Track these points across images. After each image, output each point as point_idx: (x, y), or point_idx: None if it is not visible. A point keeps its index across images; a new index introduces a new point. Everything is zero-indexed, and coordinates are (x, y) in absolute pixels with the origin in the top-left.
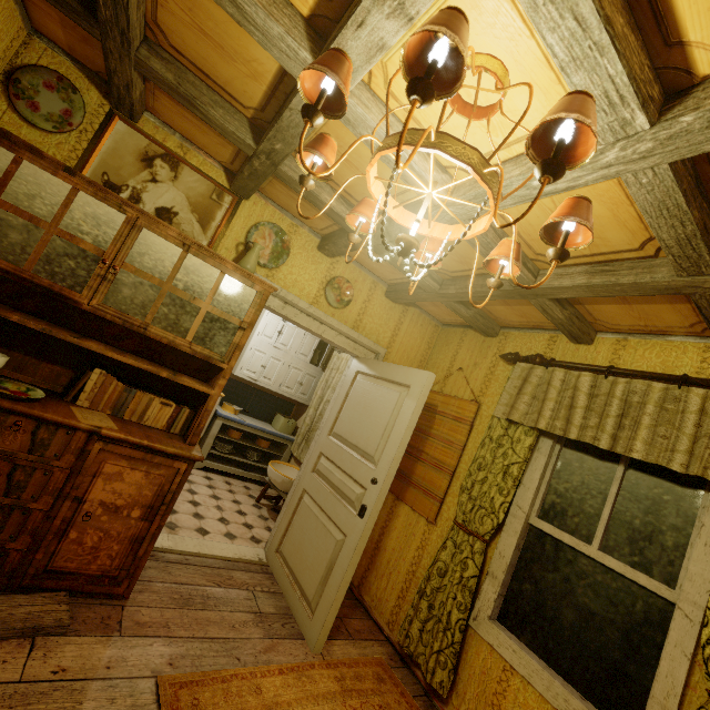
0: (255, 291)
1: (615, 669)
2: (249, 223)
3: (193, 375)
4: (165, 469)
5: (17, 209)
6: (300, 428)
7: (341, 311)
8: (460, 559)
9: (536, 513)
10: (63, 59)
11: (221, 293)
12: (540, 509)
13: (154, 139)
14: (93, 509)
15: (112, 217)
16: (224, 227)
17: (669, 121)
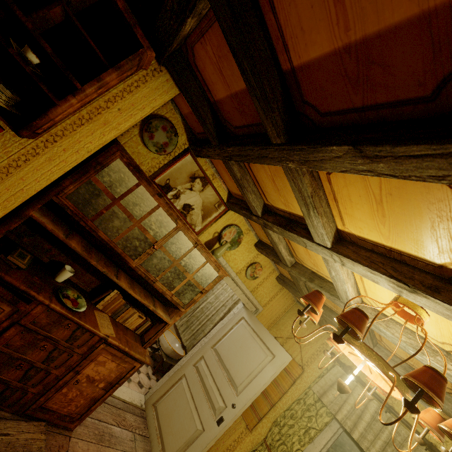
0: (218, 274)
1: None
2: (226, 222)
3: (159, 298)
4: (128, 364)
5: (125, 209)
6: None
7: (250, 280)
8: None
9: None
10: (178, 116)
11: (201, 271)
12: None
13: (202, 168)
14: (82, 378)
15: (169, 224)
16: (213, 222)
17: None
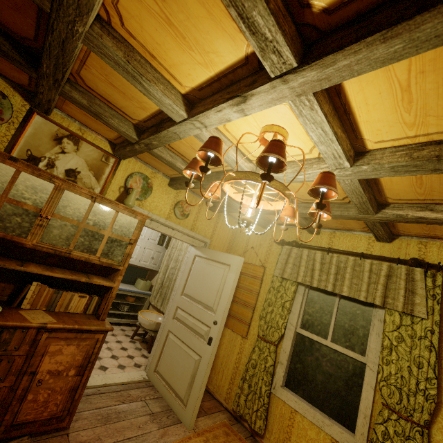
0: (137, 220)
1: (342, 400)
2: (126, 174)
3: (96, 273)
4: (89, 340)
5: None
6: (154, 286)
7: (183, 220)
8: (264, 357)
9: (299, 326)
10: None
11: (116, 224)
12: (301, 323)
13: (62, 125)
14: (43, 377)
15: (45, 186)
16: (111, 178)
17: (358, 166)
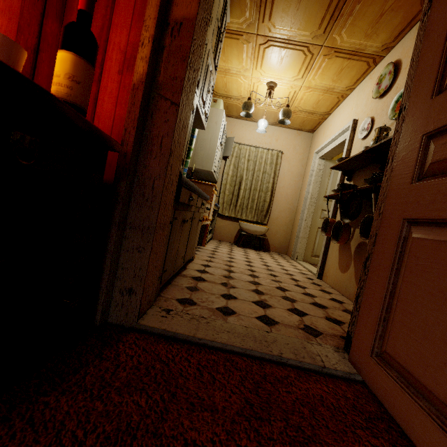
0: None
1: None
2: None
3: None
4: None
5: None
6: (222, 199)
7: None
8: None
9: None
10: None
11: None
12: None
13: None
14: None
15: None
16: None
17: None
